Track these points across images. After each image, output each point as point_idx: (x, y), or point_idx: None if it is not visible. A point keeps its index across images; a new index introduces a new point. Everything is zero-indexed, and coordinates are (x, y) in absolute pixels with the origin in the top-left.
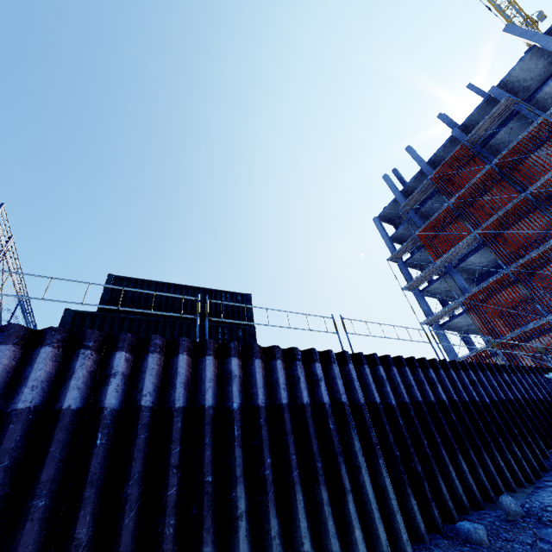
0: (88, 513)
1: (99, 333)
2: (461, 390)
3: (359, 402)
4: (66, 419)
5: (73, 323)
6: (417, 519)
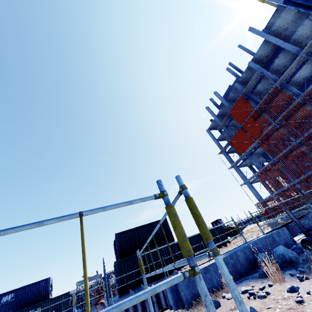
0: None
1: None
2: None
3: None
4: None
5: (118, 266)
6: None
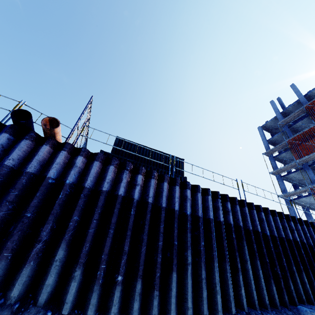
0: (128, 241)
1: (131, 164)
2: (309, 238)
3: (249, 228)
4: (120, 199)
5: None
6: (274, 296)
